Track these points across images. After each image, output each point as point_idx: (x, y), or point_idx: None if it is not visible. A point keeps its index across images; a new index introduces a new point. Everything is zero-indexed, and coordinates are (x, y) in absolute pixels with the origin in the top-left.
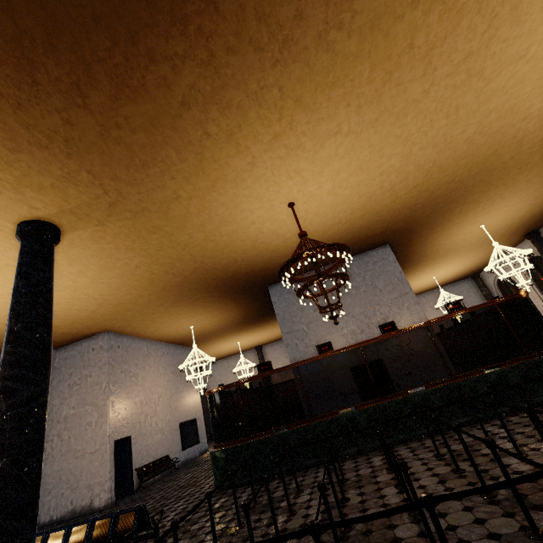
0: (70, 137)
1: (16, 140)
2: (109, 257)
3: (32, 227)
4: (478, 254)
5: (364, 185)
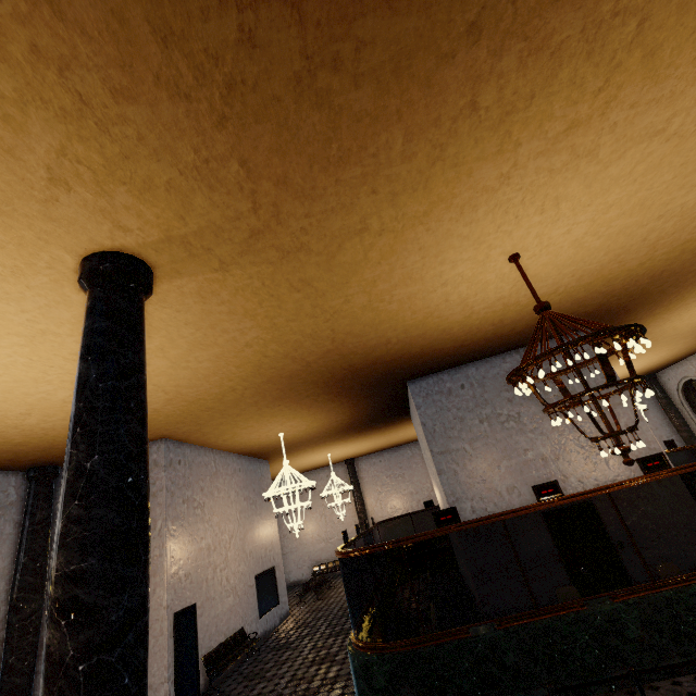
0: (240, 76)
1: (133, 69)
2: (211, 327)
3: (112, 265)
4: (674, 348)
5: (626, 233)
